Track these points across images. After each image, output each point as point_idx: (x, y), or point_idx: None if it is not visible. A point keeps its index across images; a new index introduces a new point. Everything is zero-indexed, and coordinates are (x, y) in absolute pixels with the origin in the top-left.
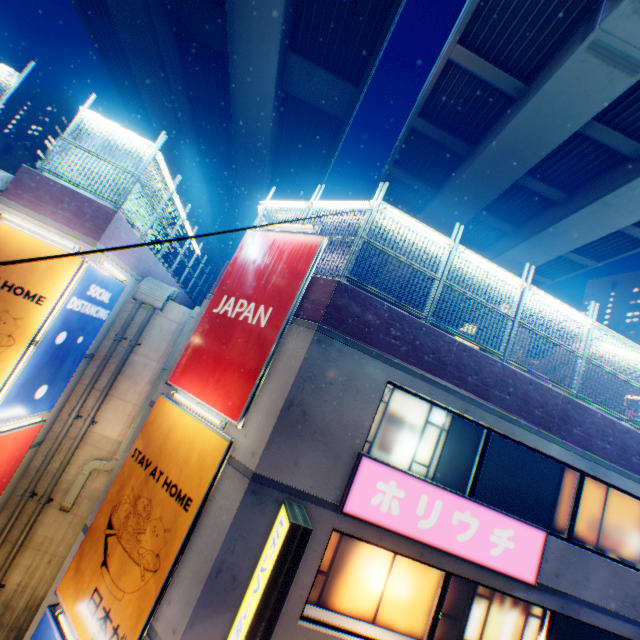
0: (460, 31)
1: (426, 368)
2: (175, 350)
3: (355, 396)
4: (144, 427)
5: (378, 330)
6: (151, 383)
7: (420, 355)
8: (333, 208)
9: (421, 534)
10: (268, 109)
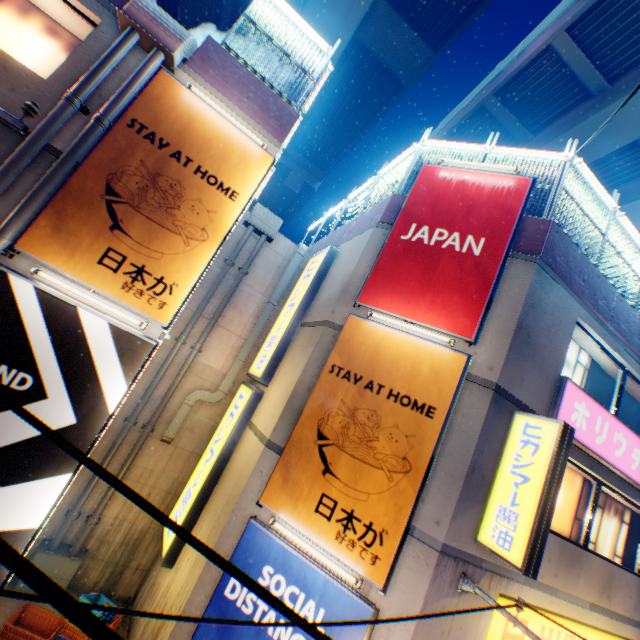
0: (573, 19)
1: (599, 311)
2: (280, 285)
3: (557, 327)
4: (336, 345)
5: (573, 272)
6: (255, 316)
7: (596, 299)
8: (518, 156)
9: (596, 448)
10: (336, 53)
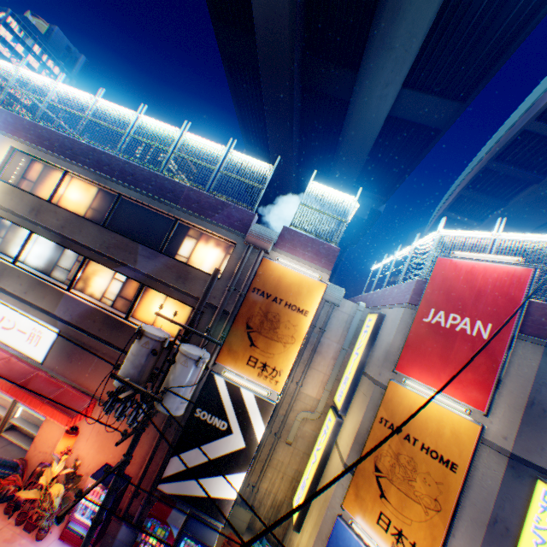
0: None
1: None
2: (348, 334)
3: None
4: (382, 402)
5: None
6: (333, 358)
7: None
8: (524, 240)
9: None
10: (375, 132)
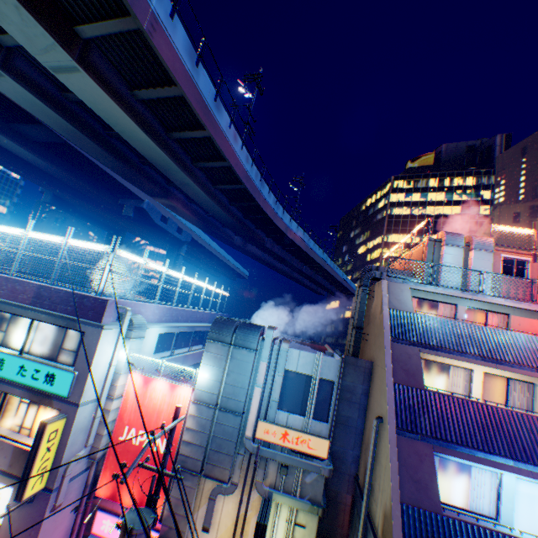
0: None
1: None
2: None
3: None
4: None
5: None
6: None
7: None
8: None
9: None
10: (31, 155)
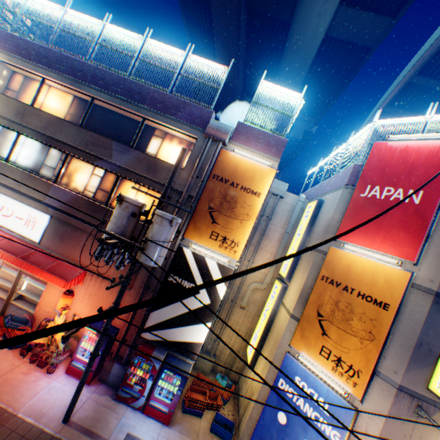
0: None
1: None
2: (291, 221)
3: None
4: (323, 264)
5: None
6: (278, 241)
7: None
8: None
9: None
10: (312, 52)
